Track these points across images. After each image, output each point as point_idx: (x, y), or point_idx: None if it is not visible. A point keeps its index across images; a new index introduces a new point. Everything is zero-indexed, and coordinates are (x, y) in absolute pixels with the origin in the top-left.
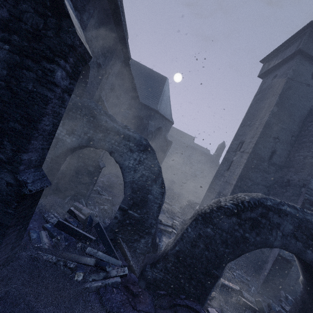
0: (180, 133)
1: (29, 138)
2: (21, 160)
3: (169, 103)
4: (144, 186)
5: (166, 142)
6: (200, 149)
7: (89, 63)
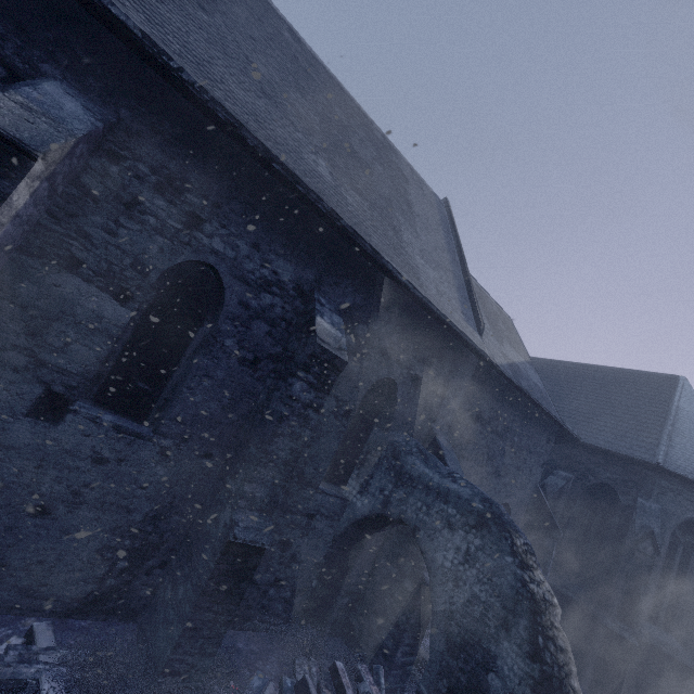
0: None
1: (256, 462)
2: (243, 491)
3: None
4: (477, 635)
5: None
6: None
7: (393, 378)
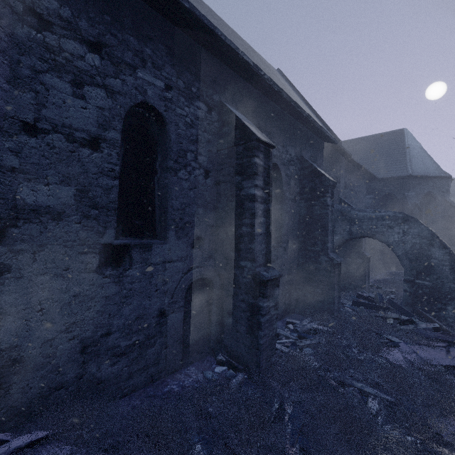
0: None
1: (327, 235)
2: (327, 247)
3: (426, 156)
4: (420, 253)
5: (452, 208)
6: None
7: None
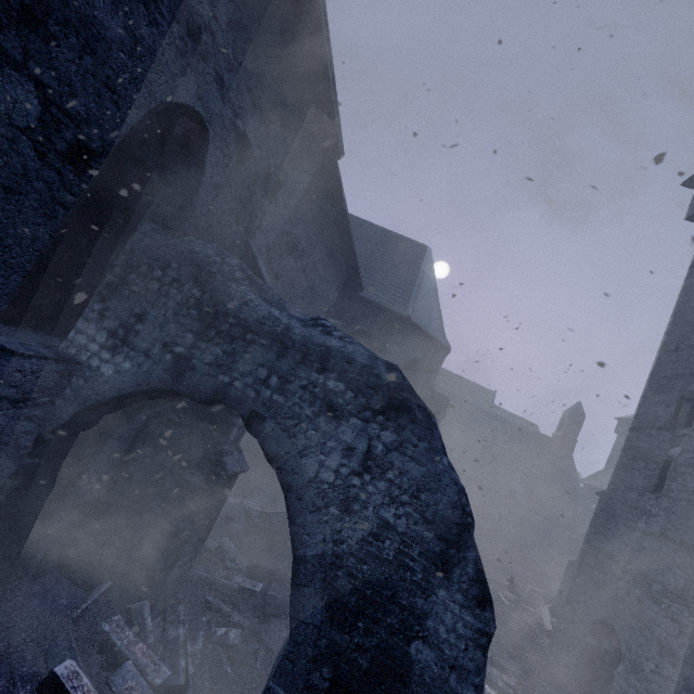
0: (457, 382)
1: None
2: None
3: (436, 303)
4: (389, 587)
5: (432, 399)
6: (516, 423)
7: (204, 116)
